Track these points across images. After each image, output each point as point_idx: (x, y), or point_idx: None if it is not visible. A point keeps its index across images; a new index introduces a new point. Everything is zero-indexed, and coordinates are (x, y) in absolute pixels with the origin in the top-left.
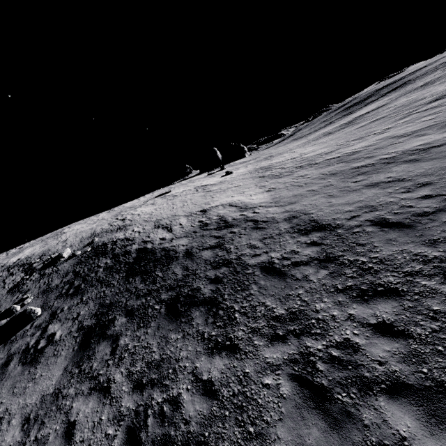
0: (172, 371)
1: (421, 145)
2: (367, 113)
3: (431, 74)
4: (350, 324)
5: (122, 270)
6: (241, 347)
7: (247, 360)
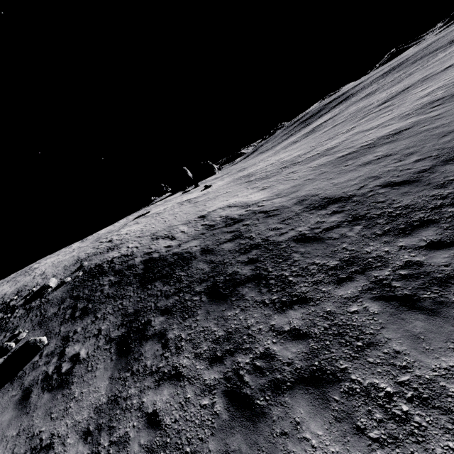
0: (247, 337)
1: (391, 131)
2: (324, 122)
3: (369, 87)
4: (405, 251)
5: (134, 281)
6: (311, 297)
7: (324, 303)
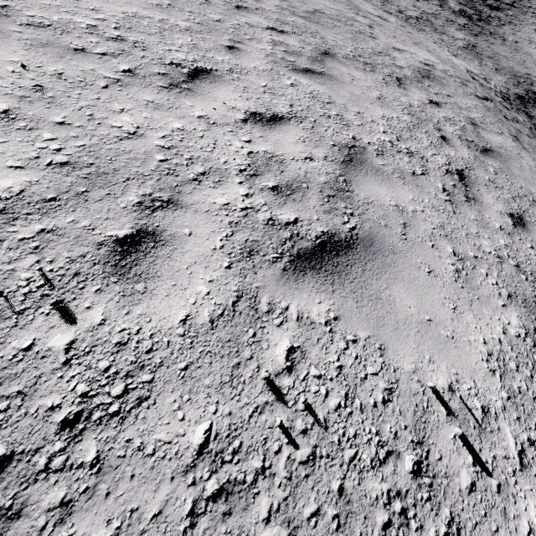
0: None
1: (465, 39)
2: None
3: None
4: None
5: None
6: None
7: None
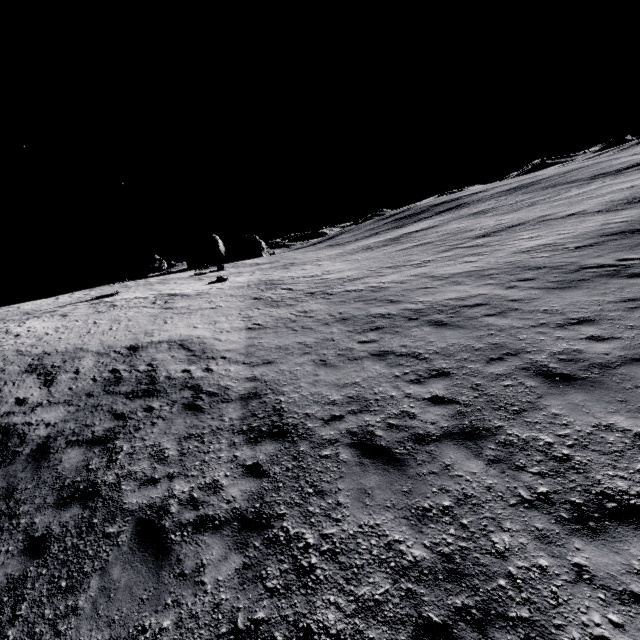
0: None
1: (453, 299)
2: (416, 231)
3: (486, 202)
4: None
5: None
6: None
7: None
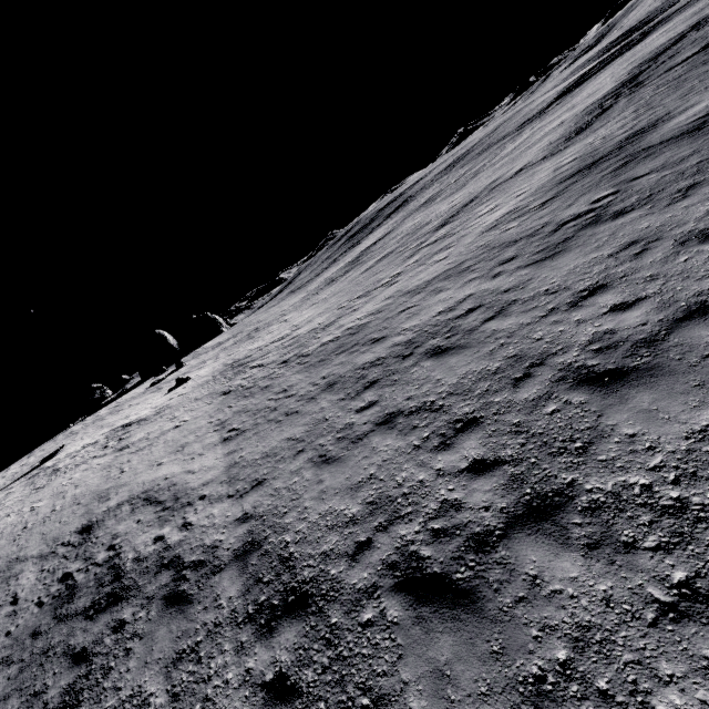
0: None
1: (441, 313)
2: (374, 244)
3: (430, 188)
4: None
5: None
6: None
7: None
